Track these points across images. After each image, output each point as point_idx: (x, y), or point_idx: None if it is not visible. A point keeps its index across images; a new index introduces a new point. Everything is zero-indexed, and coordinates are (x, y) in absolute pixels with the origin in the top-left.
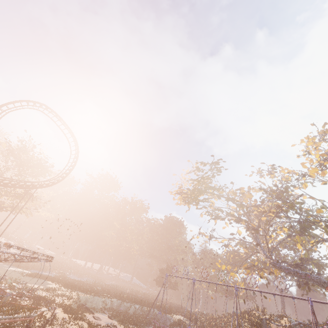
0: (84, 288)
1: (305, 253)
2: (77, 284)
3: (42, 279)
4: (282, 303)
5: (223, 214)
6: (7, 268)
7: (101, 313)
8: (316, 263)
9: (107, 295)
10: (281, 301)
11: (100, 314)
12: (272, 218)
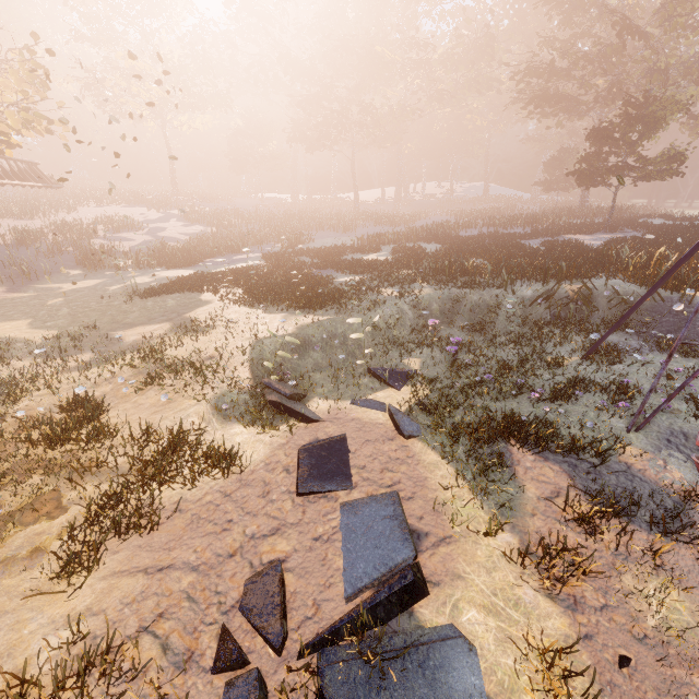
0: (312, 284)
1: None
2: (315, 264)
3: (192, 292)
4: None
5: None
6: (114, 288)
7: (366, 386)
8: None
9: (401, 281)
10: None
11: (354, 403)
12: None
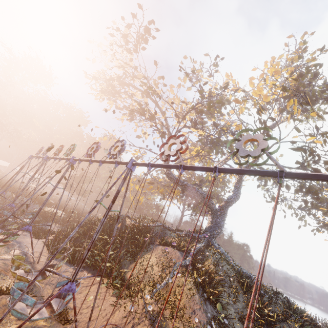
0: None
1: (207, 175)
2: None
3: None
4: (179, 223)
5: (142, 119)
6: None
7: None
8: (219, 198)
9: None
10: (179, 222)
11: None
12: (203, 157)
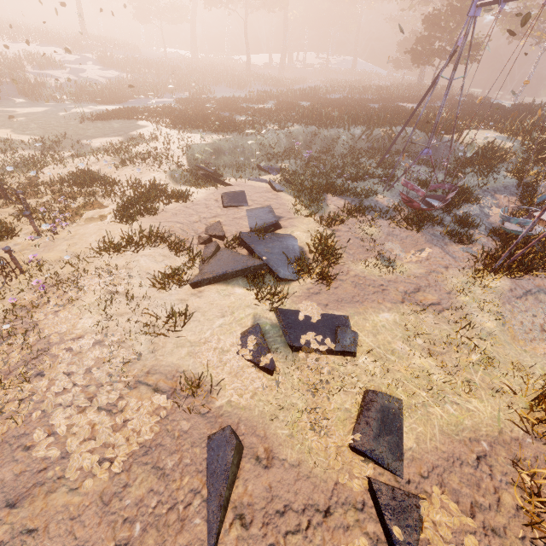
0: (219, 118)
1: None
2: (218, 108)
3: (129, 120)
4: None
5: None
6: (62, 114)
7: (256, 174)
8: None
9: (280, 121)
10: None
11: (249, 180)
12: None
